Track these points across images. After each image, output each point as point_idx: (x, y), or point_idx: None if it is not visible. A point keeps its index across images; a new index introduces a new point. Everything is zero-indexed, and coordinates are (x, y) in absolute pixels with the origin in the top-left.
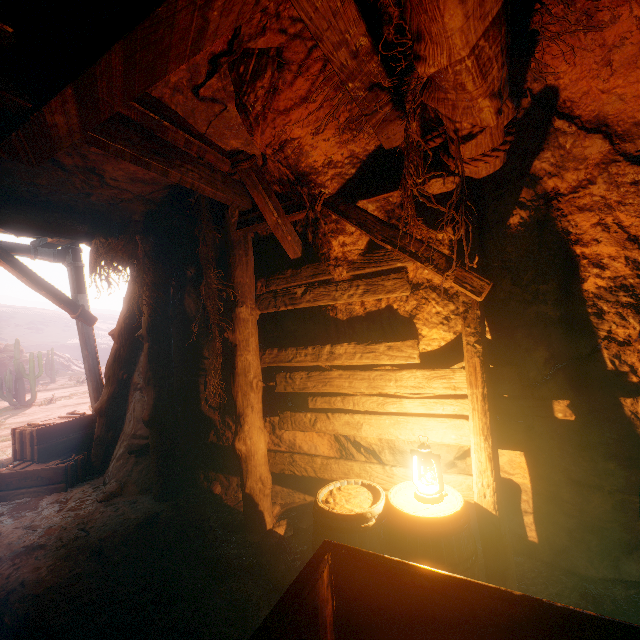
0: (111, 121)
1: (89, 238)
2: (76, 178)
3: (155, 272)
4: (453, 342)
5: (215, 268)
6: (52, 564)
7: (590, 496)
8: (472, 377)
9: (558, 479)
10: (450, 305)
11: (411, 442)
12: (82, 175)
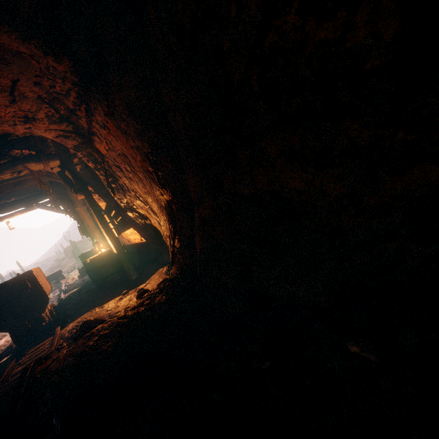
0: (0, 188)
1: (47, 198)
2: (21, 191)
3: (63, 202)
4: (107, 205)
5: (65, 199)
6: (78, 286)
7: (149, 242)
8: (96, 219)
9: (144, 239)
10: (96, 195)
11: (128, 236)
12: (20, 190)
